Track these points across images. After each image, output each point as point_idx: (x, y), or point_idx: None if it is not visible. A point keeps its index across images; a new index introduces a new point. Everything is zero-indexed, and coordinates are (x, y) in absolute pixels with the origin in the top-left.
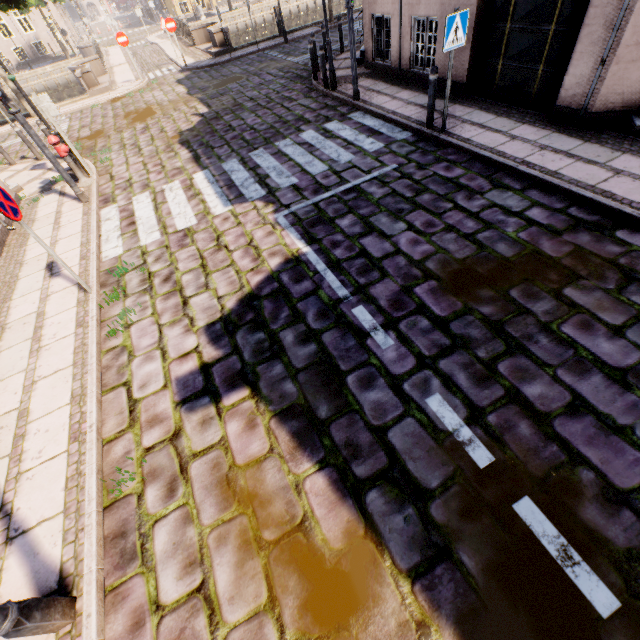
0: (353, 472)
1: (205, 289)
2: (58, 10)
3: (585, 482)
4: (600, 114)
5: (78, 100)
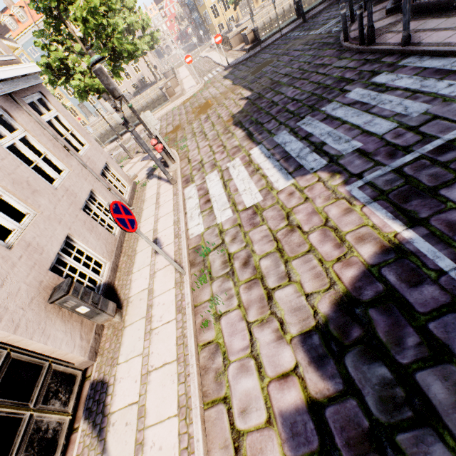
0: None
1: (287, 281)
2: (152, 55)
3: None
4: None
5: (164, 107)
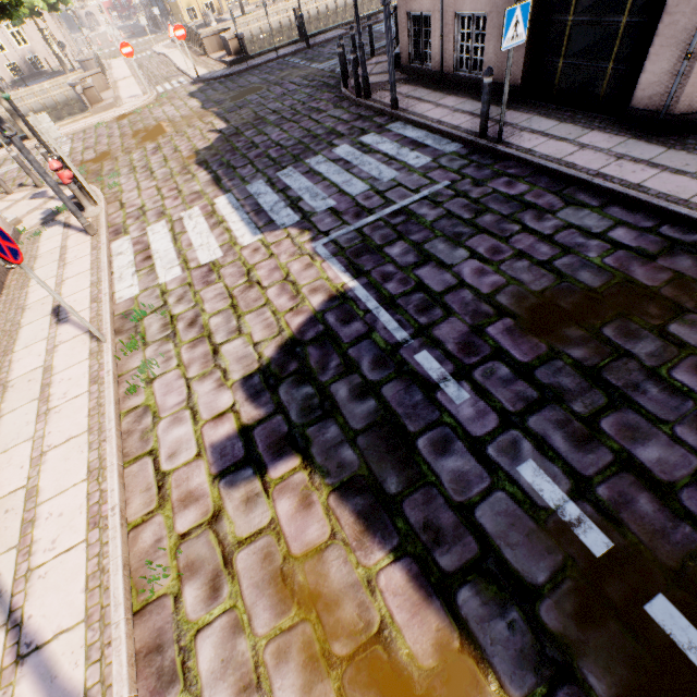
0: (437, 563)
1: (238, 334)
2: (54, 21)
3: None
4: (684, 116)
5: (80, 119)
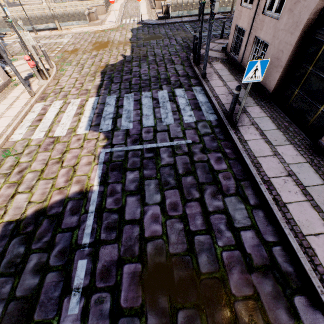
0: None
1: (29, 190)
2: None
3: None
4: None
5: (83, 26)
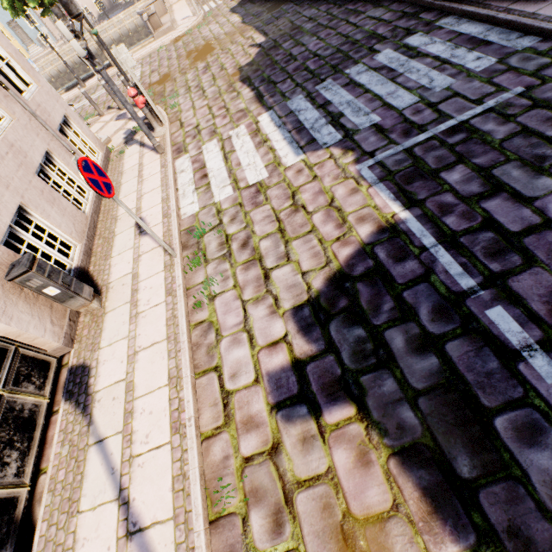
0: None
1: (286, 261)
2: None
3: None
4: None
5: (146, 44)
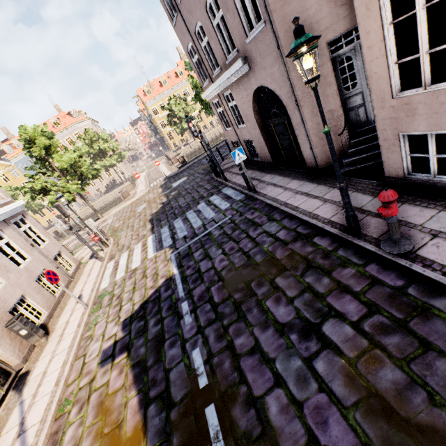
0: (149, 394)
1: (130, 300)
2: (122, 164)
3: (241, 393)
4: (325, 168)
5: (120, 205)
